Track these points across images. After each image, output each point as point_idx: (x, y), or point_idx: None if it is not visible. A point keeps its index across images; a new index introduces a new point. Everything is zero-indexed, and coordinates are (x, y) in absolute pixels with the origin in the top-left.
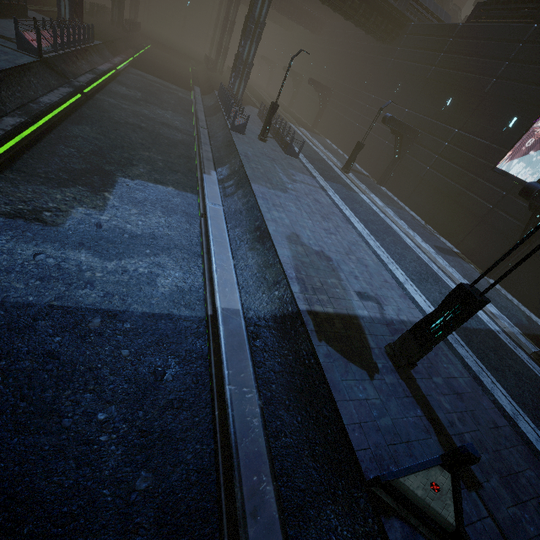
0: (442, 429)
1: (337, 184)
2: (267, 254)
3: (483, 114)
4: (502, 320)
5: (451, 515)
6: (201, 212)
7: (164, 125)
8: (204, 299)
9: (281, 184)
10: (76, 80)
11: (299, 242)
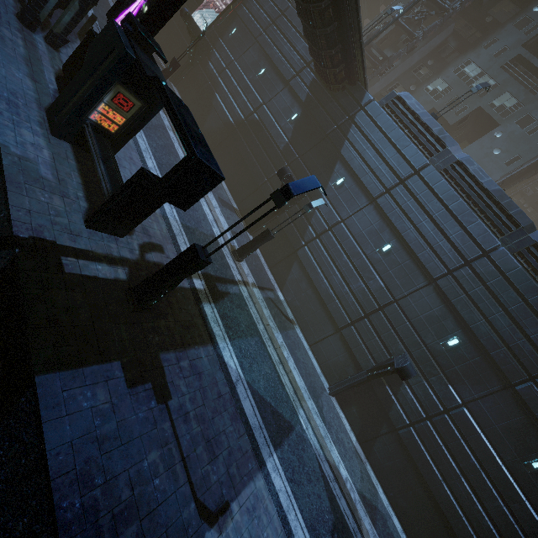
0: None
1: None
2: None
3: None
4: None
5: None
6: None
7: None
8: None
9: None
10: None
11: None
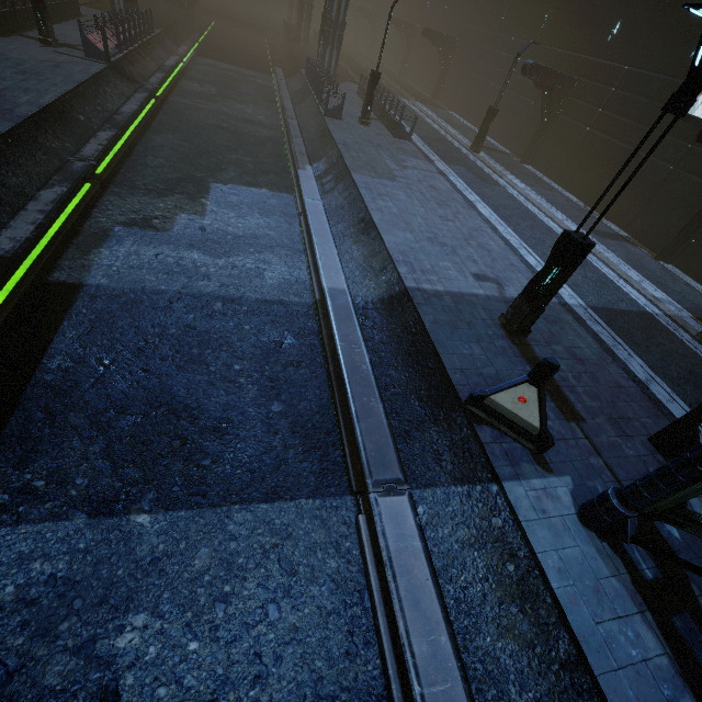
0: (551, 382)
1: (461, 167)
2: (372, 244)
3: (665, 36)
4: (668, 304)
5: (536, 420)
6: (299, 210)
7: (246, 122)
8: (311, 289)
9: (388, 172)
10: (148, 83)
11: (409, 230)
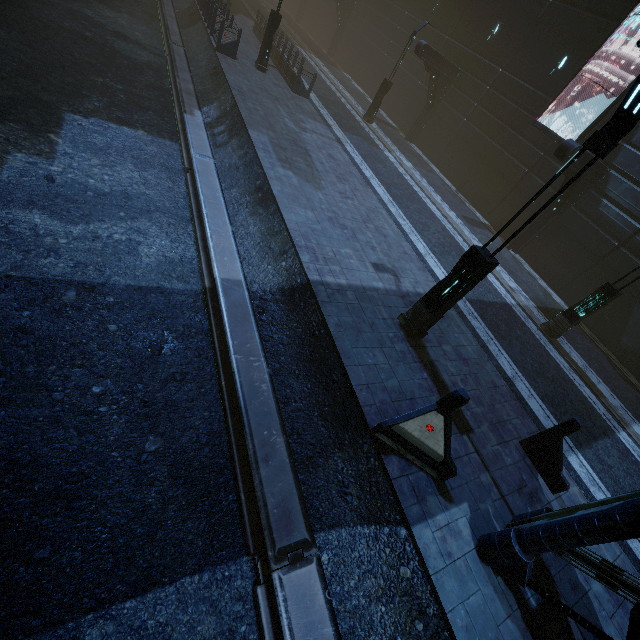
0: (445, 389)
1: (357, 136)
2: (271, 220)
3: (533, 49)
4: (519, 294)
5: (441, 449)
6: (185, 166)
7: (119, 36)
8: (199, 271)
9: (287, 133)
10: None
11: (310, 206)
